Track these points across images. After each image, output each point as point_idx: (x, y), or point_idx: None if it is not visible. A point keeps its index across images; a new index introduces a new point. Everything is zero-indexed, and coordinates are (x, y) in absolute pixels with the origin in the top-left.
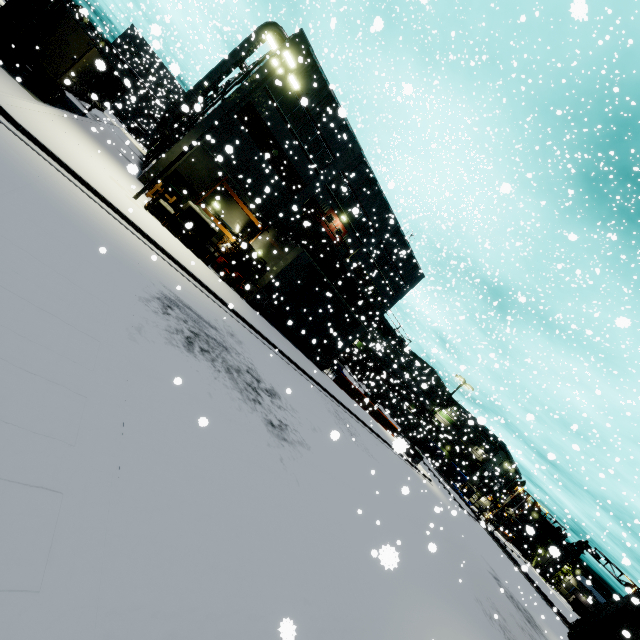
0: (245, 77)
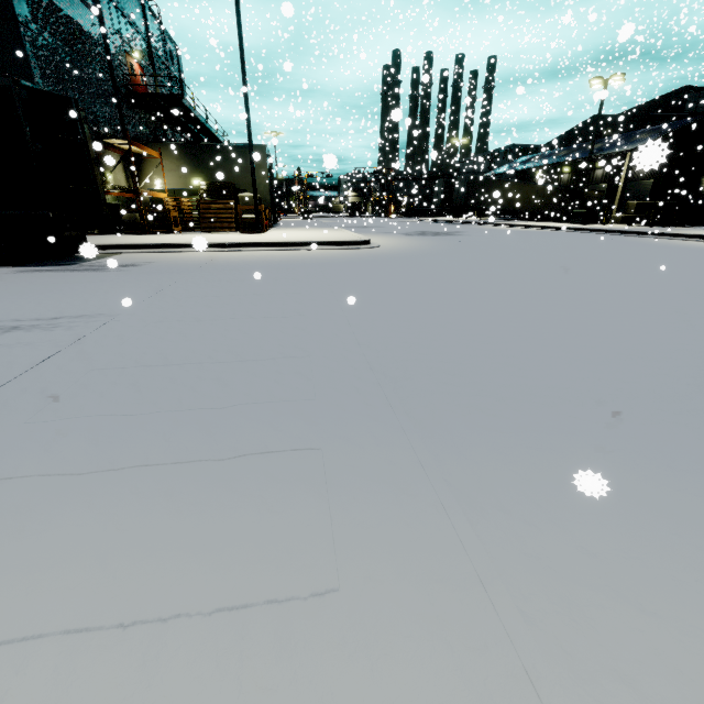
0: None
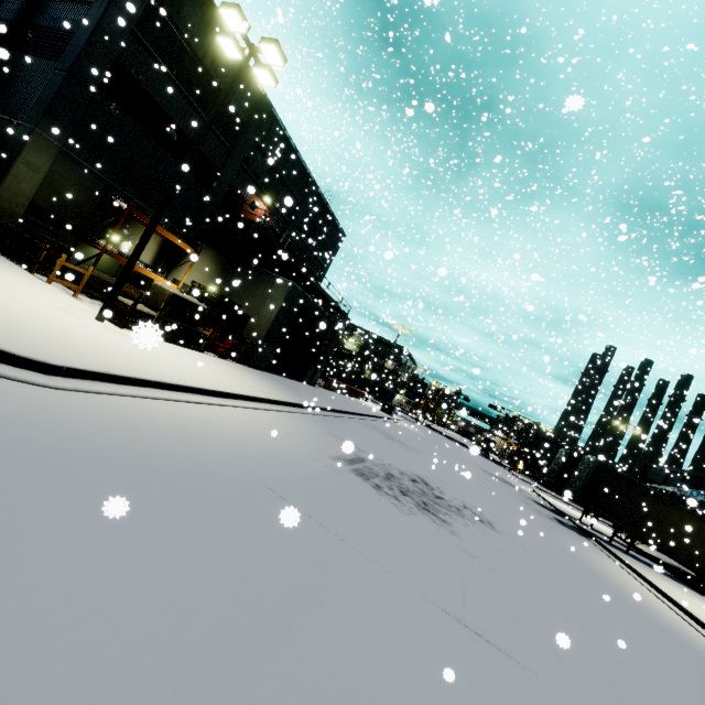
0: None
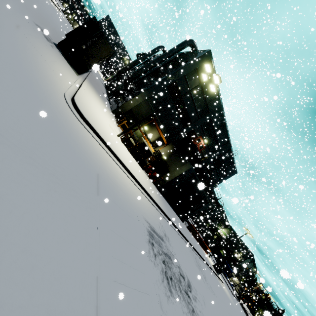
0: (169, 62)
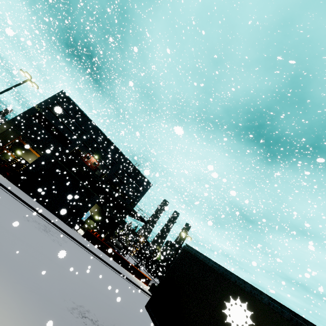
0: None
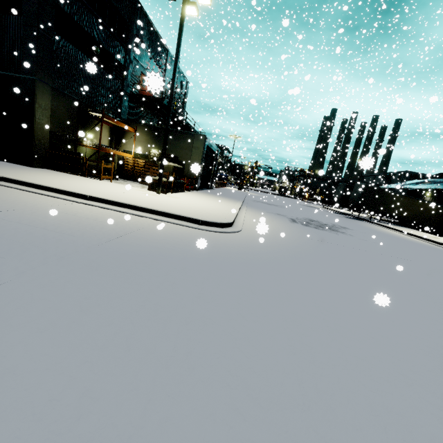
0: None
